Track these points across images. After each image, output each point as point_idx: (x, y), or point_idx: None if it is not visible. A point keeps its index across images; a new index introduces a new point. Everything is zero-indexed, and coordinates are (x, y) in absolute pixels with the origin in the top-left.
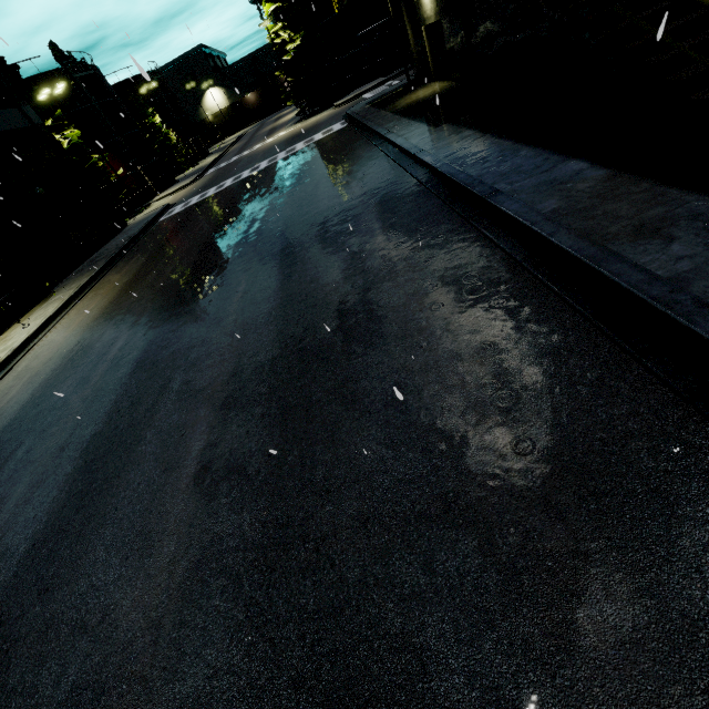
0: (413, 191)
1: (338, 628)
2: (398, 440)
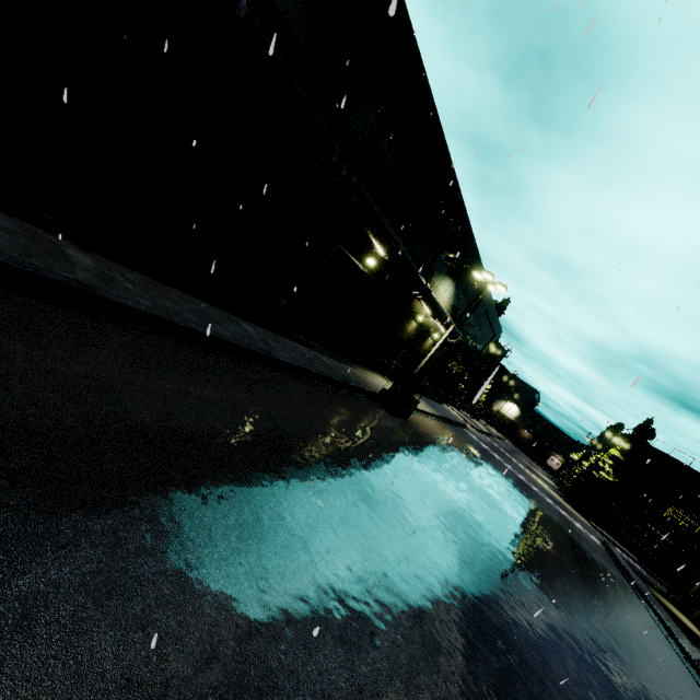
0: (669, 646)
1: (644, 695)
2: (665, 697)
